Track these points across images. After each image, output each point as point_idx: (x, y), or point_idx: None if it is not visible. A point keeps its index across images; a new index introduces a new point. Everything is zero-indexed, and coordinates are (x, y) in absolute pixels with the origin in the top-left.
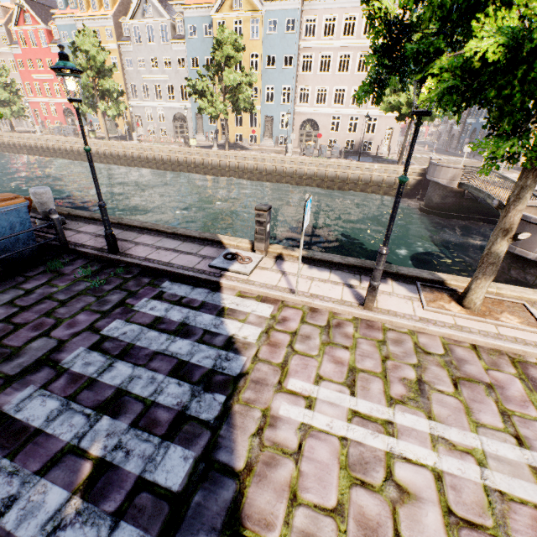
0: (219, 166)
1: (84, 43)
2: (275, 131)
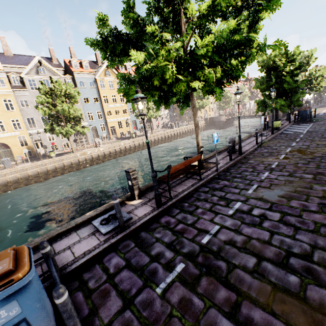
0: (156, 141)
1: (69, 88)
2: (138, 126)
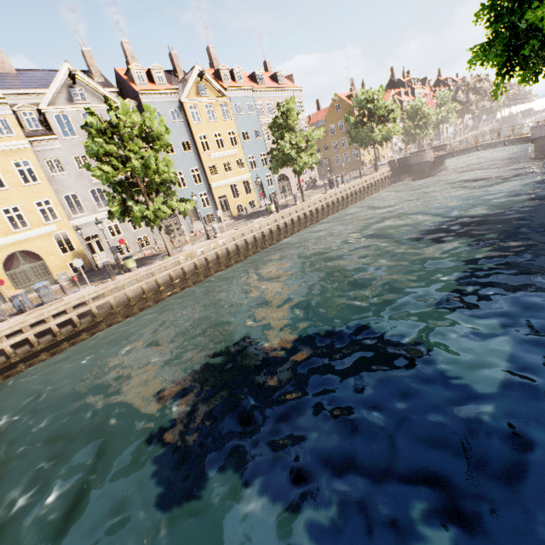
0: (313, 214)
1: (148, 117)
2: (266, 190)
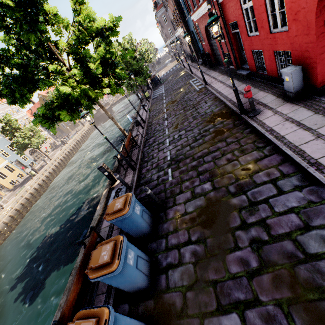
0: (60, 163)
1: None
2: (25, 164)
